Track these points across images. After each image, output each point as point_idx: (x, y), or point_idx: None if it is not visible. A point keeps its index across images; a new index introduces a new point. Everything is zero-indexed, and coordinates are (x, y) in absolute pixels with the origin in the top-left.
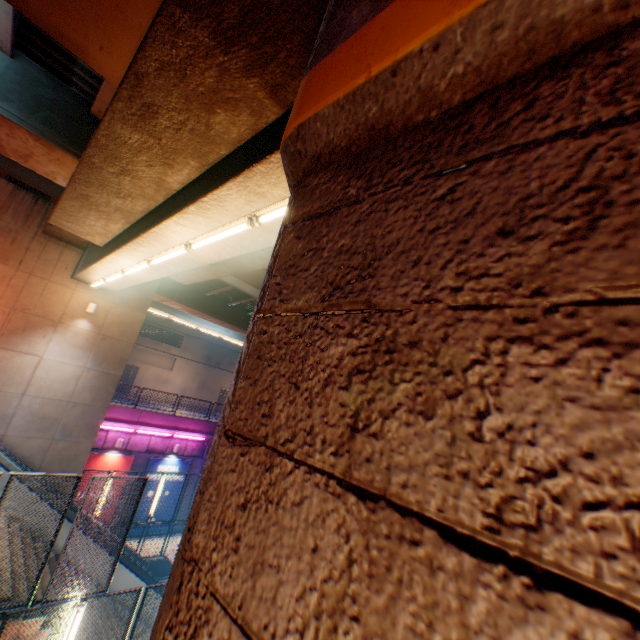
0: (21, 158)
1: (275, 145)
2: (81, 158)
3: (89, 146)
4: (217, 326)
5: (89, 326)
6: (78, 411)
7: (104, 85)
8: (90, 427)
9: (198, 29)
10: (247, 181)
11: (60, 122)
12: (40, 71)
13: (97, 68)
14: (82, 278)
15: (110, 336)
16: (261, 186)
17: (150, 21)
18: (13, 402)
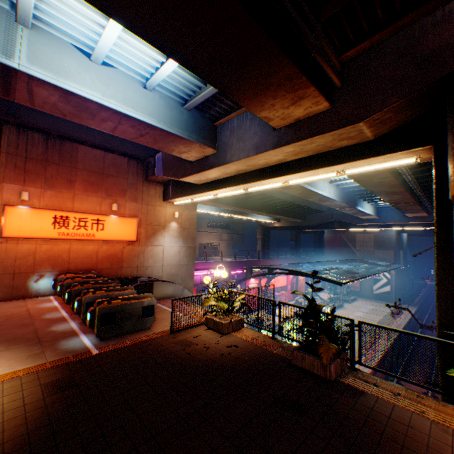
0: (178, 153)
1: (375, 153)
2: (216, 149)
3: (259, 154)
4: (205, 207)
5: (176, 225)
6: (184, 268)
7: (232, 114)
8: (190, 275)
9: (361, 127)
10: (352, 163)
11: (206, 134)
12: (195, 112)
13: (271, 124)
14: (172, 201)
15: (185, 227)
16: (357, 164)
17: (315, 111)
18: (160, 270)
